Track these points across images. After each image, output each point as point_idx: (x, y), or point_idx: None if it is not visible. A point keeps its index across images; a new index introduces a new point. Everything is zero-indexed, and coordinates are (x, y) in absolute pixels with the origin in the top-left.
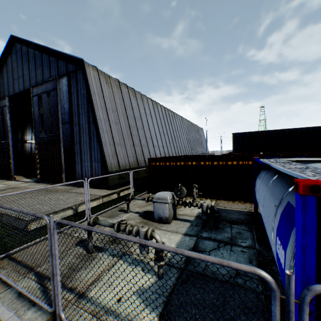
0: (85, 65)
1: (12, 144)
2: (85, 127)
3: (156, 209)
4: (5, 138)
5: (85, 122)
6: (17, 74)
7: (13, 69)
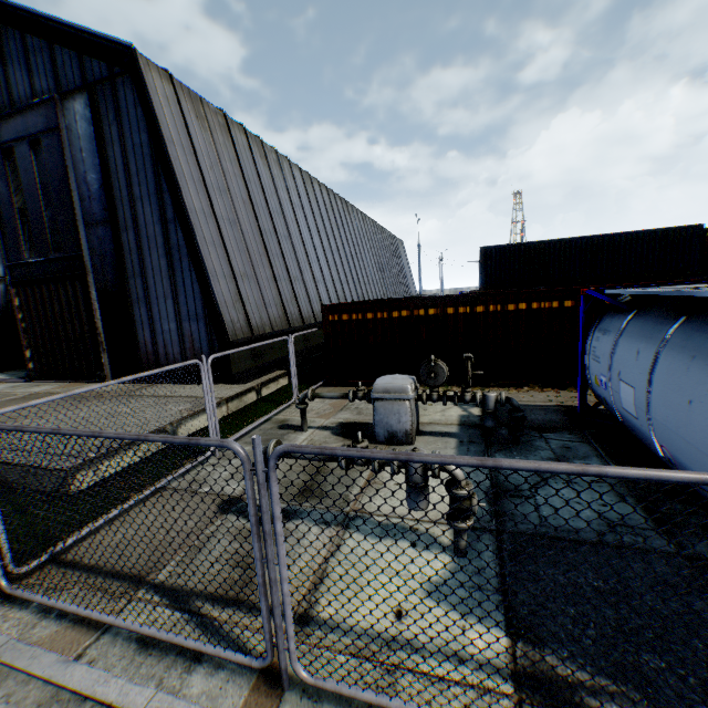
0: (139, 64)
1: None
2: (154, 232)
3: (380, 416)
4: None
5: (152, 221)
6: None
7: None
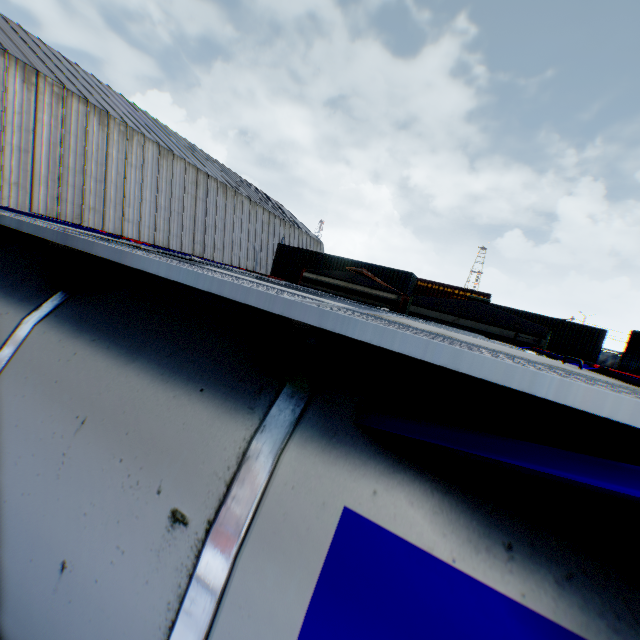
0: None
1: None
2: None
3: None
4: None
5: None
6: None
7: None
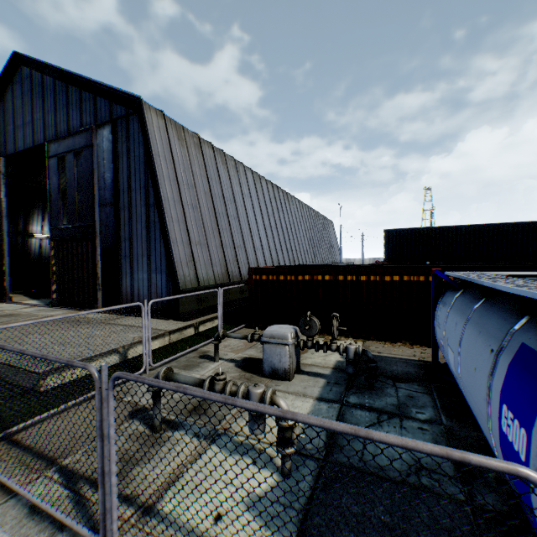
0: (143, 108)
1: (8, 239)
2: (140, 212)
3: (267, 356)
4: None
5: (140, 204)
6: (22, 119)
7: (16, 111)
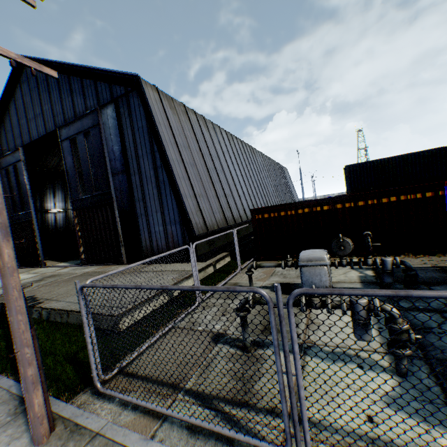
0: (141, 84)
1: (35, 215)
2: (150, 175)
3: (306, 277)
4: (23, 208)
5: (148, 168)
6: (32, 113)
7: (26, 106)
